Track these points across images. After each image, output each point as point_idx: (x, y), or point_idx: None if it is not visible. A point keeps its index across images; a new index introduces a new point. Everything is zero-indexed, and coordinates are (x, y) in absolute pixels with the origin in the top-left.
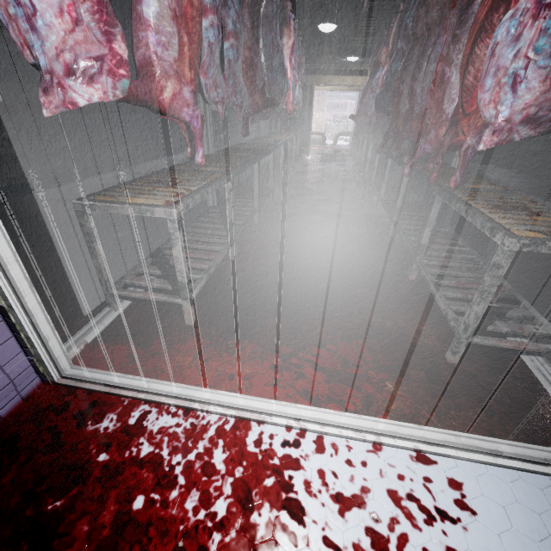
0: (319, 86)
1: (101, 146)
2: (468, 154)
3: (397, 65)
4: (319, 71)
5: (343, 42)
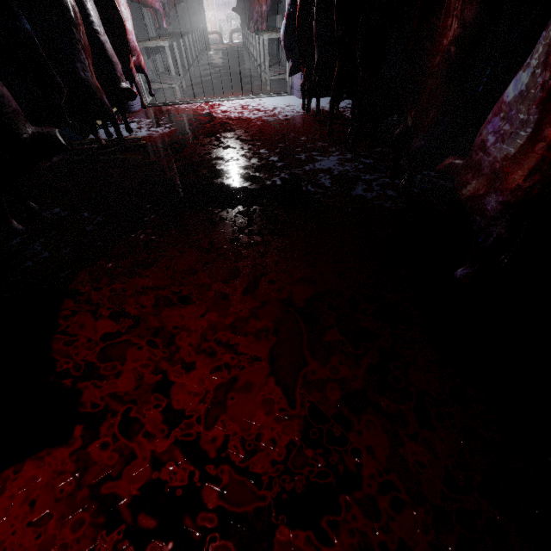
0: None
1: None
2: (264, 14)
3: None
4: None
5: None
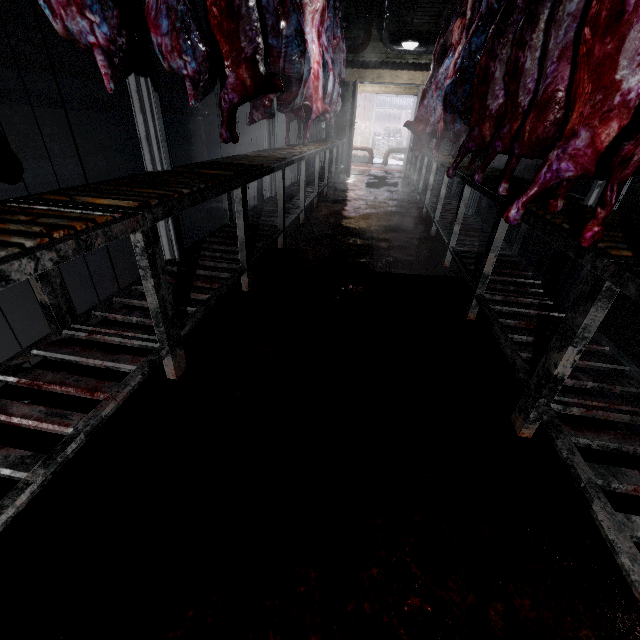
0: (366, 87)
1: (41, 156)
2: None
3: (479, 40)
4: (365, 64)
5: (398, 24)
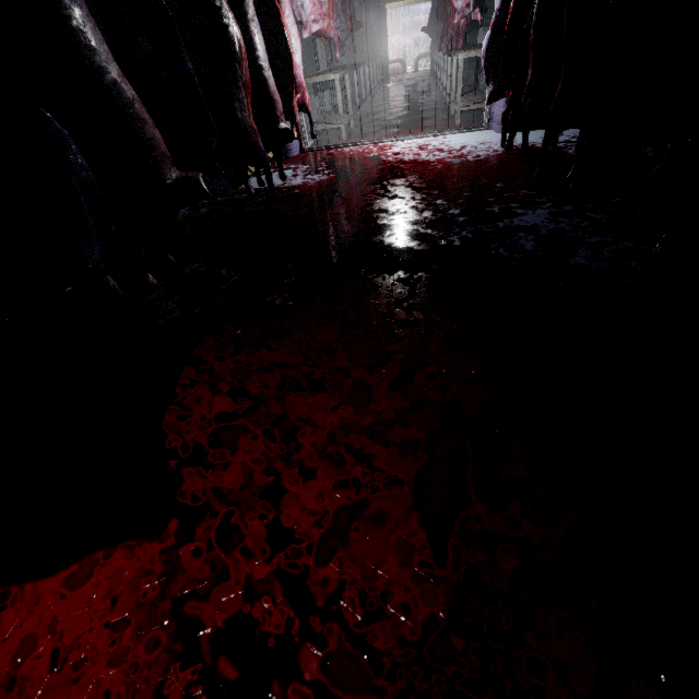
0: (391, 3)
1: None
2: (462, 29)
3: None
4: None
5: None
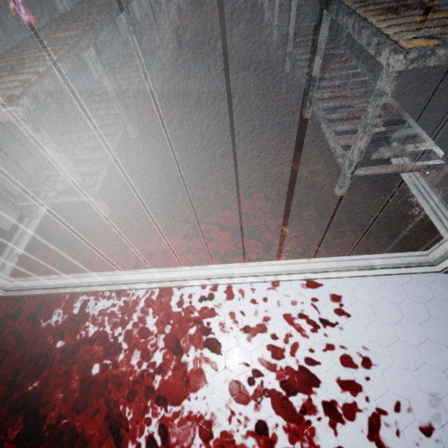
0: None
1: None
2: None
3: None
4: None
5: None
